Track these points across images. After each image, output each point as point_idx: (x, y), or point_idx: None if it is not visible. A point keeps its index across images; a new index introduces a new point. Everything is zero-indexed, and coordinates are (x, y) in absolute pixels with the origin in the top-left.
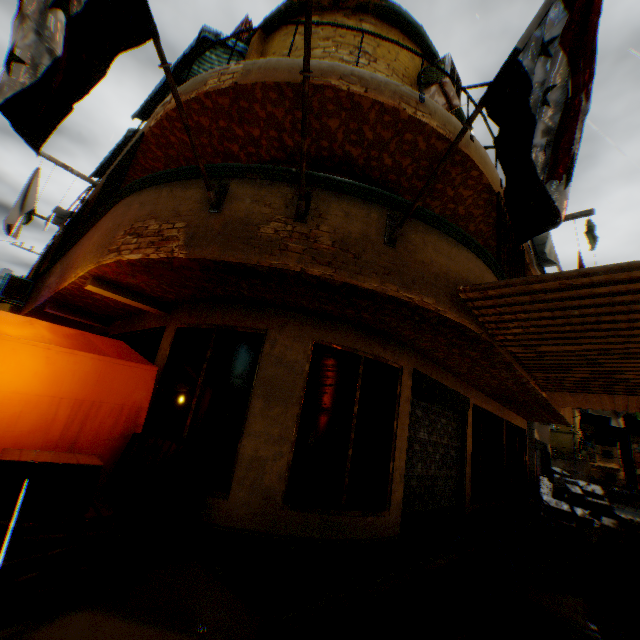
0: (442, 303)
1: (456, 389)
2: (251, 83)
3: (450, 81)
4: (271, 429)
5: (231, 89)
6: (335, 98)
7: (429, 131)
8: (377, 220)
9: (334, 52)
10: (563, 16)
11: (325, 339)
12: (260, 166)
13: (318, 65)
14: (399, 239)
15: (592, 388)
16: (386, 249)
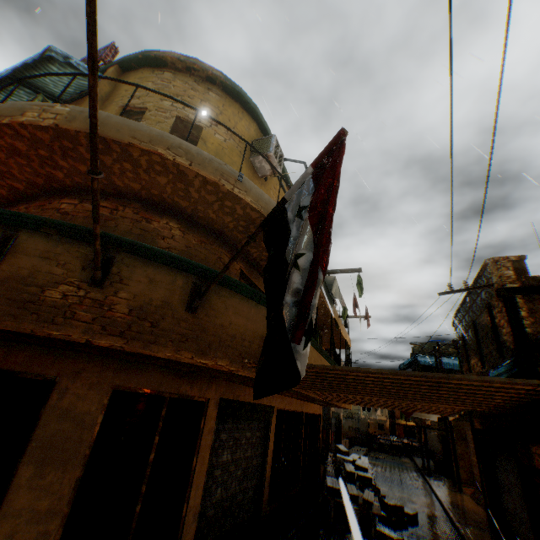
0: (236, 363)
1: (263, 401)
2: (75, 129)
3: (274, 155)
4: (40, 501)
5: (53, 128)
6: (162, 162)
7: (245, 203)
8: (182, 287)
9: (181, 108)
10: (312, 192)
11: (127, 384)
12: (61, 222)
13: (149, 130)
14: (201, 305)
15: (357, 402)
16: (187, 316)
